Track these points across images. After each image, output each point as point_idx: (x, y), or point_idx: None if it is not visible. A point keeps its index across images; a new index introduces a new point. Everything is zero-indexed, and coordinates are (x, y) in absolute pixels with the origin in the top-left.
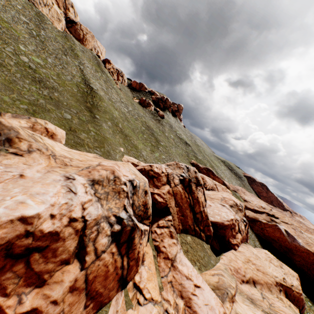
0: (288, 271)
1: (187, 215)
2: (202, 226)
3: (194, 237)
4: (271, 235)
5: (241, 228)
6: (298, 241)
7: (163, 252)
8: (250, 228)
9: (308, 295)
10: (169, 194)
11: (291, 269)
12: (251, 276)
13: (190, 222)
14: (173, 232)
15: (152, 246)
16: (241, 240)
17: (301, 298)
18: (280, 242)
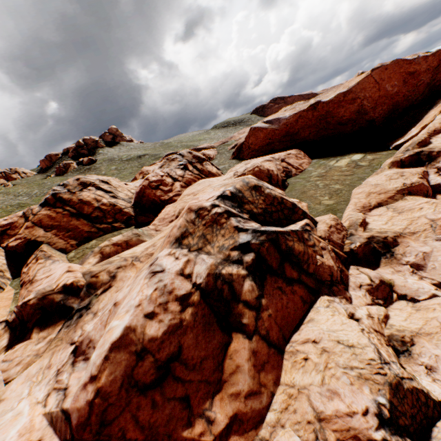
0: (262, 158)
1: (76, 226)
2: (111, 218)
3: (104, 236)
4: (260, 144)
5: (178, 175)
6: (283, 116)
7: (27, 281)
8: (240, 161)
9: (325, 155)
10: (28, 229)
11: (305, 150)
12: (181, 208)
13: (88, 228)
14: (40, 256)
15: (17, 287)
16: (182, 186)
17: (257, 170)
18: (274, 139)
